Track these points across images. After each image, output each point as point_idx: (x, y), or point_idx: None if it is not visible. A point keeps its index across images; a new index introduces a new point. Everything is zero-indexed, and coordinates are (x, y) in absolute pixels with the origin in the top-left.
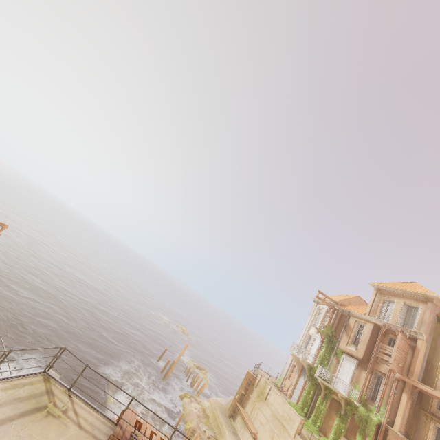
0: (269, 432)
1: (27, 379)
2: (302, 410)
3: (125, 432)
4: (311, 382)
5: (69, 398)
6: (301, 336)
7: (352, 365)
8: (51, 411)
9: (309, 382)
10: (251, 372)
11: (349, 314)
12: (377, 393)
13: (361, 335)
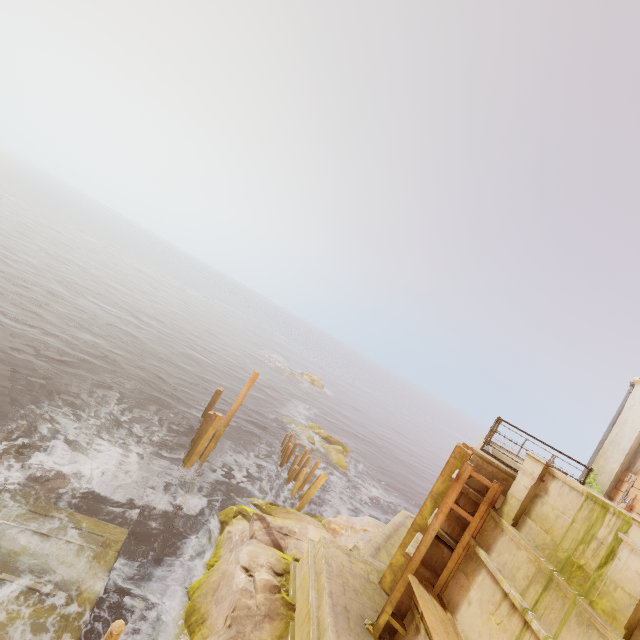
0: None
1: None
2: None
3: None
4: None
5: None
6: None
7: None
8: None
9: None
10: (481, 451)
11: None
12: None
13: None
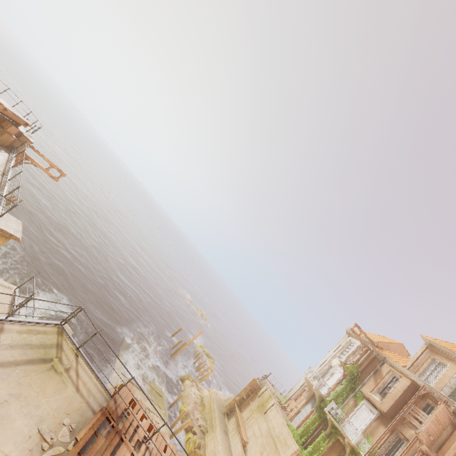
0: (260, 446)
1: (43, 327)
2: (300, 437)
3: (118, 407)
4: (318, 414)
5: (76, 357)
6: (321, 363)
7: (371, 415)
8: (56, 366)
9: (315, 413)
10: (258, 381)
11: (384, 360)
12: (392, 455)
13: (392, 387)
